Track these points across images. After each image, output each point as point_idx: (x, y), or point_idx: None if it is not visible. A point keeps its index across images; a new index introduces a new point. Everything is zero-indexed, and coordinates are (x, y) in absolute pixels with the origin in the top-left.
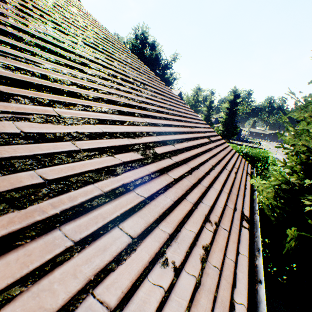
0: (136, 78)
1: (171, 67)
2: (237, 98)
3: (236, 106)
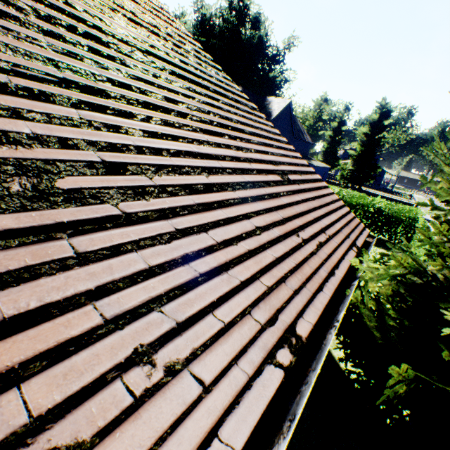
0: (128, 39)
1: (282, 60)
2: (384, 119)
3: (381, 131)
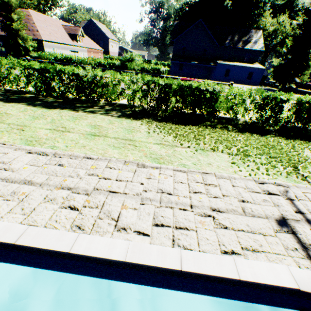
0: None
1: None
2: None
3: None
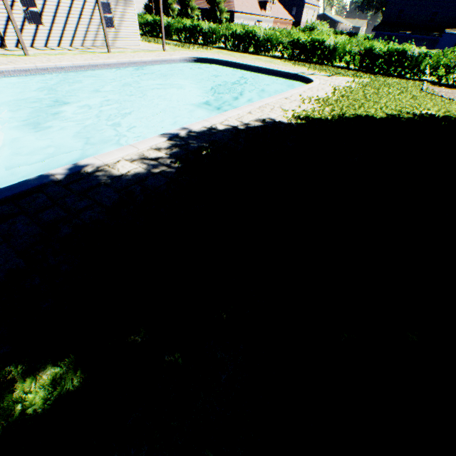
0: None
1: None
2: None
3: None
